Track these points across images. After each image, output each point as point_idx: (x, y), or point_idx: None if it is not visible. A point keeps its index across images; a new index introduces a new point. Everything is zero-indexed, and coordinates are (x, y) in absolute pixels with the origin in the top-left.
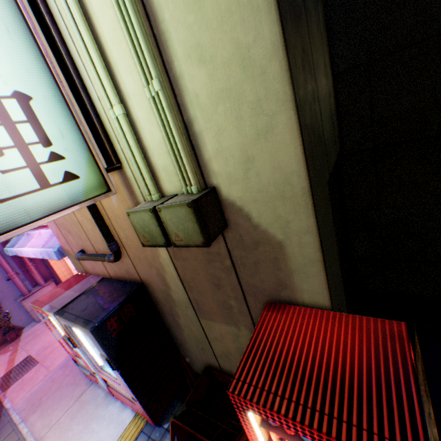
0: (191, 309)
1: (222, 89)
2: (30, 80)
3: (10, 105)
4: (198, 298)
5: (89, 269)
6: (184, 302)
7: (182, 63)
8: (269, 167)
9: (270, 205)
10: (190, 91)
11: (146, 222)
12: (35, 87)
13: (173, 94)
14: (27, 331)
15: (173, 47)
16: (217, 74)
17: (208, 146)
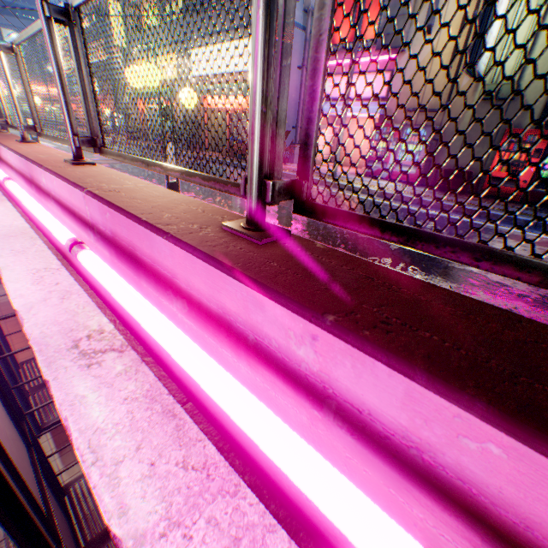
0: (460, 142)
1: (543, 58)
2: (495, 35)
3: (492, 40)
4: (470, 135)
5: (397, 123)
6: (458, 138)
7: (537, 47)
8: (541, 82)
9: (534, 94)
10: (533, 55)
11: (491, 90)
12: (494, 37)
13: (527, 54)
14: (290, 165)
15: (538, 43)
16: (545, 54)
17: (526, 72)
